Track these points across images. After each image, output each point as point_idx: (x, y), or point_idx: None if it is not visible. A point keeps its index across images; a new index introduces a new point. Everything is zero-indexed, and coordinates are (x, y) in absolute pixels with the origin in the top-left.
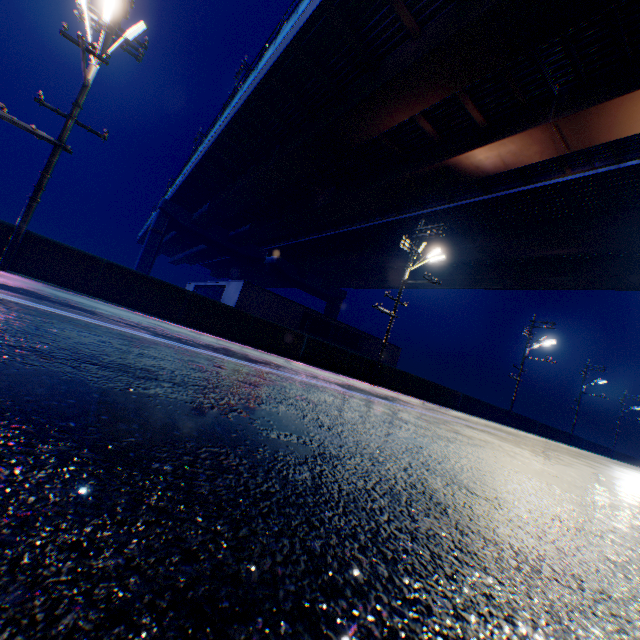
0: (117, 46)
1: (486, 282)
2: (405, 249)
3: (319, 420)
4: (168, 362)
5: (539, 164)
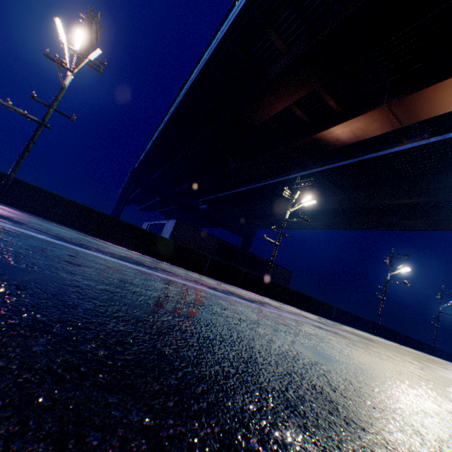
0: (84, 64)
1: (356, 224)
2: (286, 196)
3: (89, 285)
4: (4, 241)
5: (383, 137)
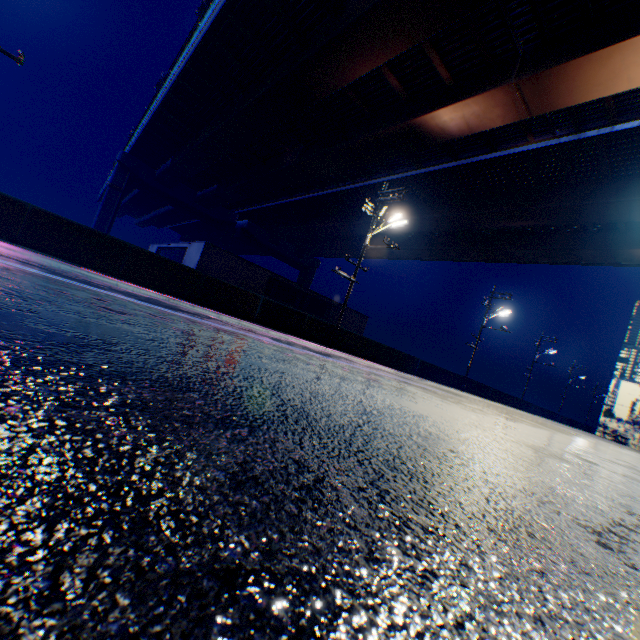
0: None
1: (453, 253)
2: (368, 213)
3: (162, 339)
4: (10, 281)
5: (504, 130)
